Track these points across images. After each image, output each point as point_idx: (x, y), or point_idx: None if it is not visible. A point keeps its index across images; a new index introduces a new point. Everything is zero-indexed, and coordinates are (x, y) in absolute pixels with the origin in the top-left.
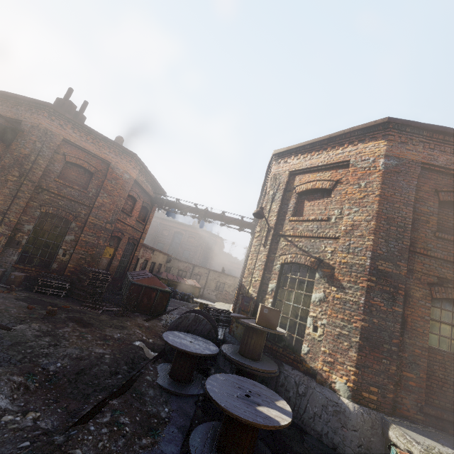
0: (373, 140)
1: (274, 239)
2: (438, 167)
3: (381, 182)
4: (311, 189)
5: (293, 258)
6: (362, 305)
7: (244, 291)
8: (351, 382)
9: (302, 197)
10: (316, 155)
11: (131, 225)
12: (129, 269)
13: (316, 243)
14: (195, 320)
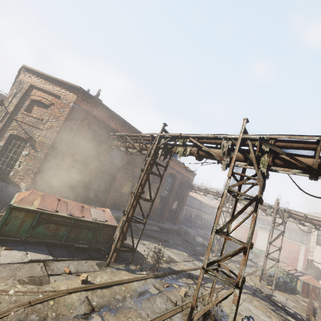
0: (73, 93)
1: (10, 120)
2: (93, 114)
3: (68, 113)
4: (40, 101)
5: (18, 133)
6: (42, 158)
7: None
8: (28, 185)
9: (34, 102)
10: (47, 84)
11: None
12: None
13: (32, 129)
14: None
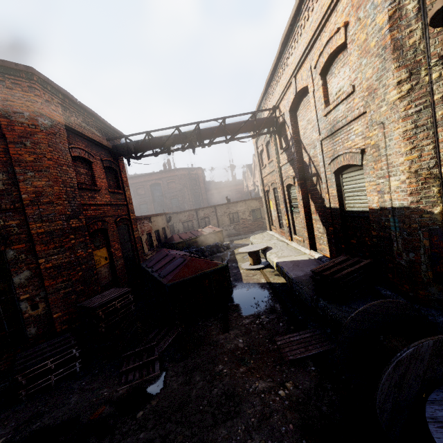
0: None
1: None
2: None
3: None
4: None
5: None
6: None
7: (427, 219)
8: None
9: None
10: None
11: (107, 203)
12: (139, 258)
13: None
14: (438, 354)
